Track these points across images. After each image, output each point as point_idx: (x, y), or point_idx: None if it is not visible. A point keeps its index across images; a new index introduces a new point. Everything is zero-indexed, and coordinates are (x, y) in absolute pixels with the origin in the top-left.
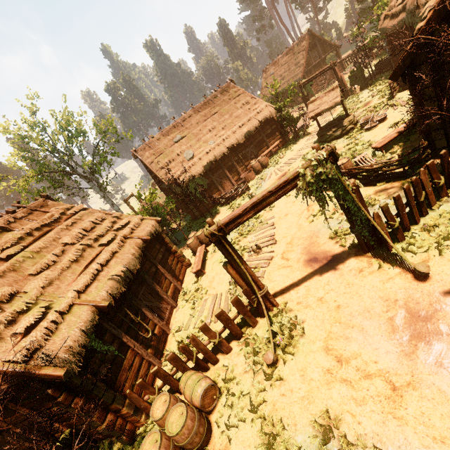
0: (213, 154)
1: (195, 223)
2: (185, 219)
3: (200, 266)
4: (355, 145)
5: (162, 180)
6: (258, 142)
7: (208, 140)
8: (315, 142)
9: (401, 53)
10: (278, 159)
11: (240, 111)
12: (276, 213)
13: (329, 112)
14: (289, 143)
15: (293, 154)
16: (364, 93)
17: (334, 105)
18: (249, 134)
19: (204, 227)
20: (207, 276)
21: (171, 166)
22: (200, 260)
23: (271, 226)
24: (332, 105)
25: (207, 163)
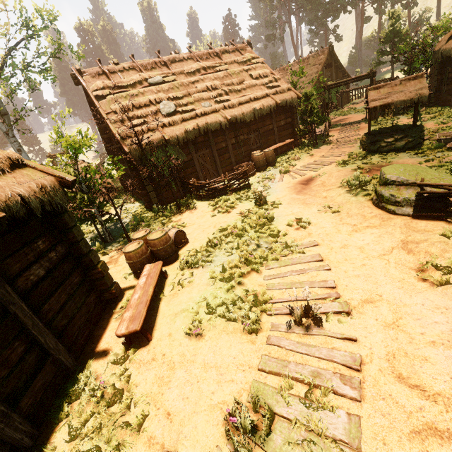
0: (205, 120)
1: (148, 214)
2: (134, 205)
3: (140, 322)
4: (448, 163)
5: (112, 129)
6: (266, 131)
7: (202, 100)
8: (349, 151)
9: (450, 88)
10: (290, 160)
11: (255, 81)
12: (320, 237)
13: (352, 128)
14: (304, 146)
15: (315, 159)
16: (401, 118)
17: (416, 98)
18: (259, 116)
19: (163, 225)
20: (152, 353)
21: (134, 113)
22: (146, 302)
23: (316, 262)
24: (413, 97)
25: (193, 130)
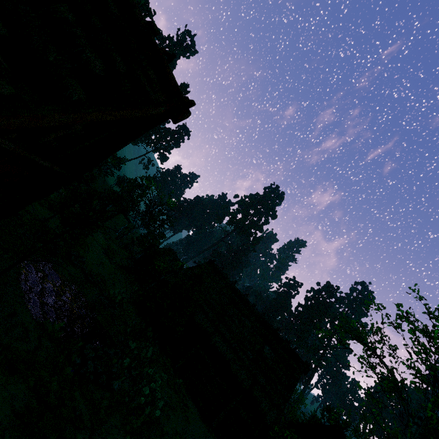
0: None
1: None
2: None
3: None
4: None
5: None
6: None
7: None
8: None
9: None
10: None
11: None
12: None
13: None
14: None
15: None
16: None
17: None
18: None
19: None
20: None
21: None
22: None
23: None
24: None
25: None
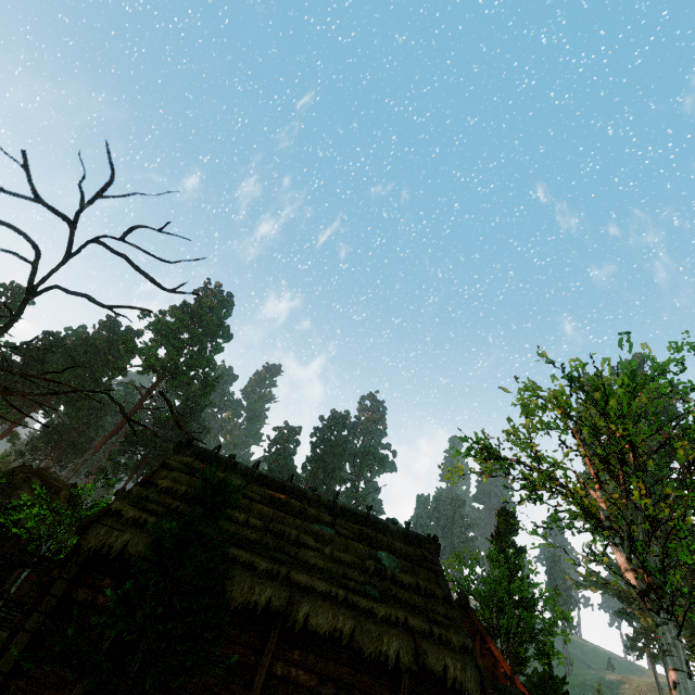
0: None
1: None
2: None
3: None
4: None
5: None
6: None
7: None
8: None
9: None
10: None
11: None
12: None
13: None
14: None
15: None
16: None
17: None
18: None
19: None
20: None
21: None
22: None
23: None
24: None
25: None
